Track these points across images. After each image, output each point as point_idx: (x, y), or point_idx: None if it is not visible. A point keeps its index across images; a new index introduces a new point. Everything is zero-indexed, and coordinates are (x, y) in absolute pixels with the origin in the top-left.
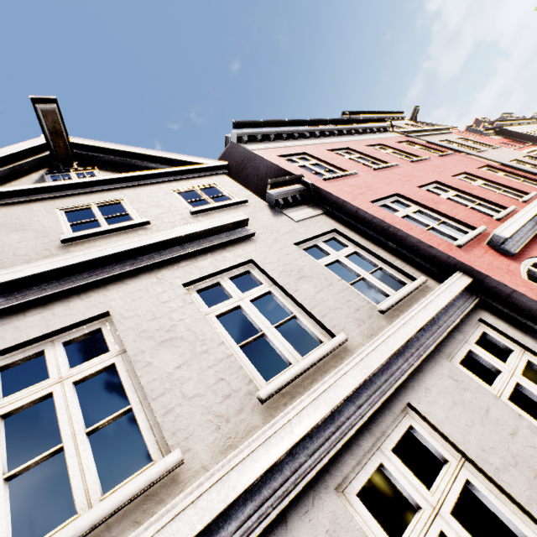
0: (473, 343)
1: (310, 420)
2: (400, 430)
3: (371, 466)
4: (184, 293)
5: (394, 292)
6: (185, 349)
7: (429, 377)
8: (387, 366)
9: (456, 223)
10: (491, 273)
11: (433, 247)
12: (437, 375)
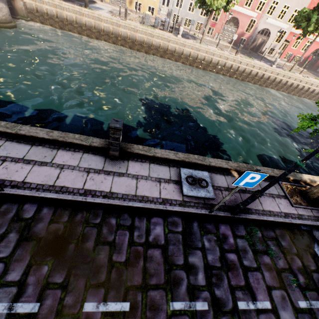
0: None
1: None
2: None
3: None
4: None
5: None
6: None
7: None
8: None
9: None
10: None
11: None
12: None
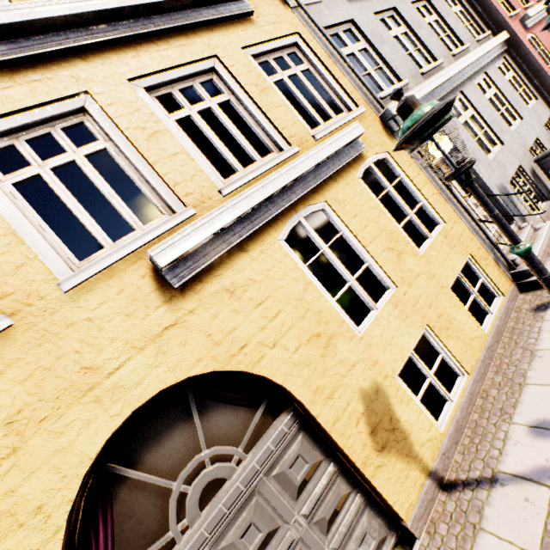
0: (500, 65)
1: (473, 59)
2: (482, 78)
3: (477, 82)
4: (413, 7)
5: (477, 37)
6: (426, 33)
7: (490, 67)
8: (482, 58)
9: (507, 5)
10: (518, 34)
11: (501, 14)
12: (492, 68)
